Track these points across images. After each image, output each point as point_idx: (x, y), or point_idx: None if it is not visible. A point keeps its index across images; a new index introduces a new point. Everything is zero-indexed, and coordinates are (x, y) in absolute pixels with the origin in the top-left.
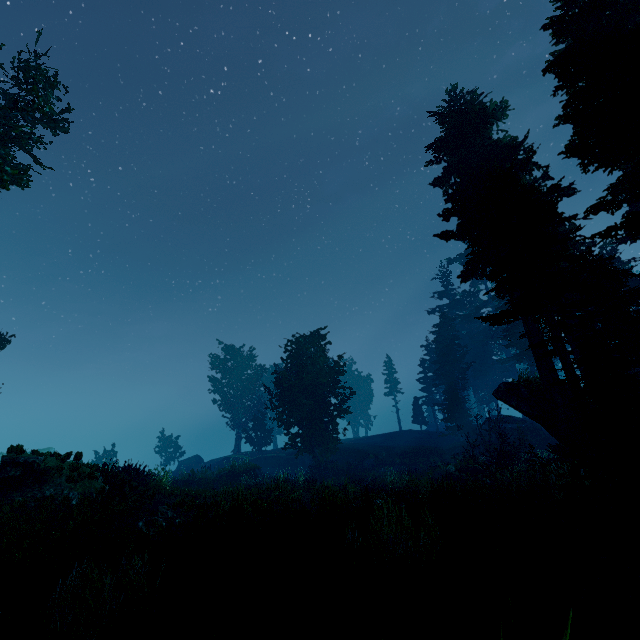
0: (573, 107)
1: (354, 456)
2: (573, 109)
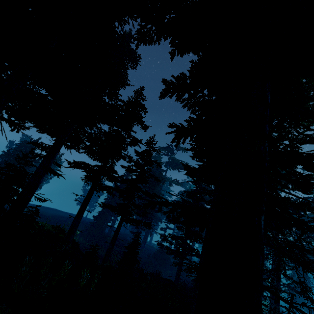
0: None
1: None
2: None
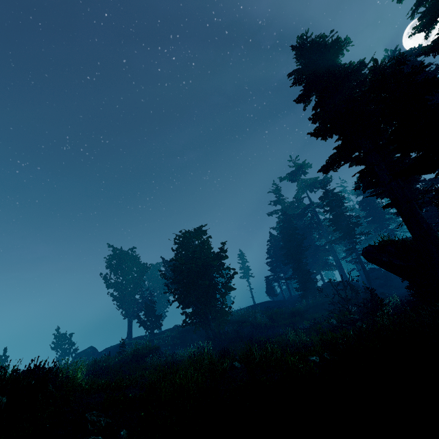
0: (428, 17)
1: (233, 326)
2: (428, 19)
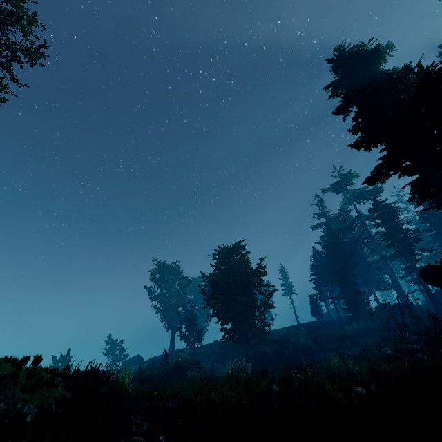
0: None
1: (275, 346)
2: None
